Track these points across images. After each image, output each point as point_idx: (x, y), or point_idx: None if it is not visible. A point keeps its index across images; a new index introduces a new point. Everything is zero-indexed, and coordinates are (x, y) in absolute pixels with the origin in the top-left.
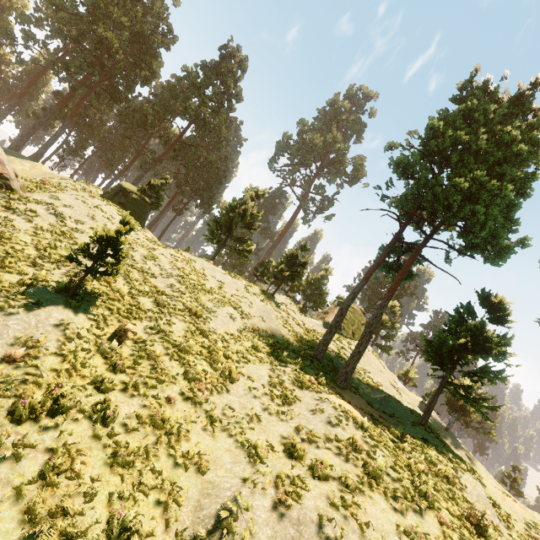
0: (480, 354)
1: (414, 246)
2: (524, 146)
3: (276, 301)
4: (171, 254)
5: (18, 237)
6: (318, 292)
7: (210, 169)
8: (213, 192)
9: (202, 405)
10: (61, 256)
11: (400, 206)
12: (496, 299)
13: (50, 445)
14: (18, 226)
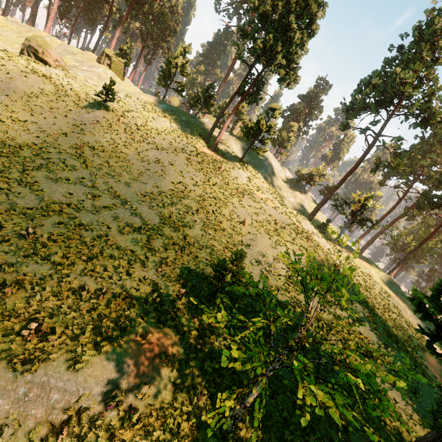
0: (262, 132)
1: (257, 81)
2: (294, 15)
3: (202, 121)
4: (138, 95)
5: (77, 90)
6: (242, 118)
7: (163, 21)
8: (170, 42)
9: (145, 140)
10: (95, 95)
11: (239, 58)
12: (274, 106)
13: (109, 138)
14: (74, 85)
